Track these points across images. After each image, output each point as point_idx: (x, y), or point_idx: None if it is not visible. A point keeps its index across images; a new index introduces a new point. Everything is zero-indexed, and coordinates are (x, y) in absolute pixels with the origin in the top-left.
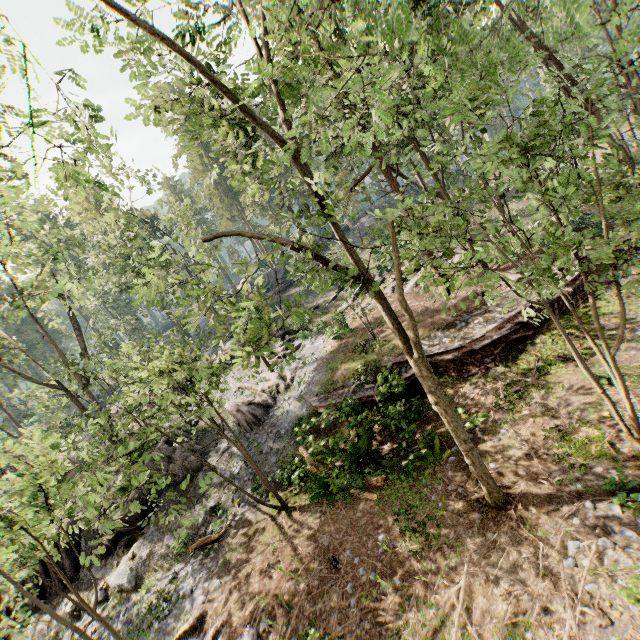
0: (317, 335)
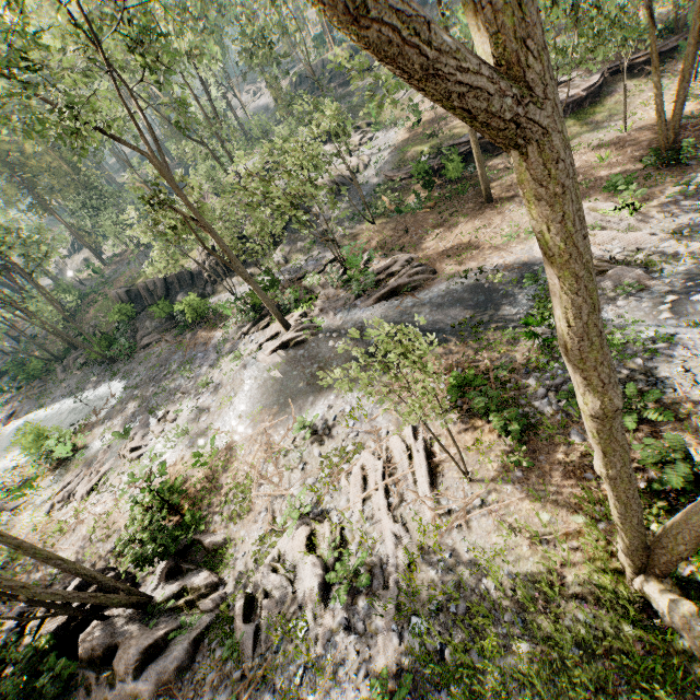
0: (389, 128)
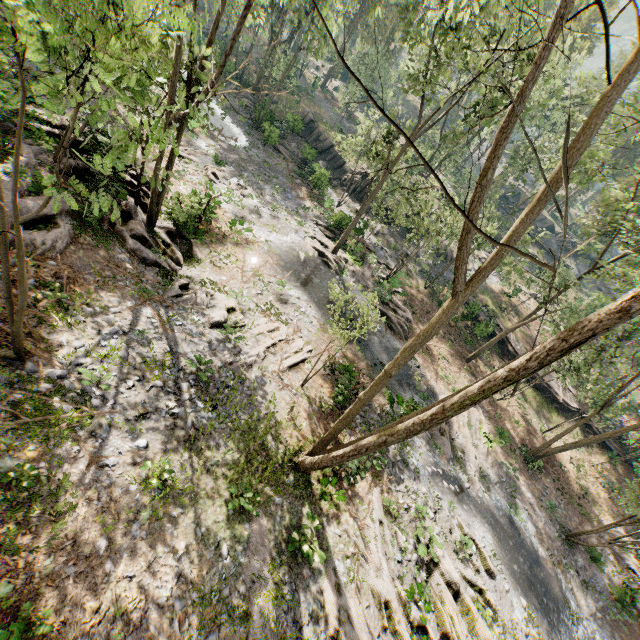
0: (498, 276)
